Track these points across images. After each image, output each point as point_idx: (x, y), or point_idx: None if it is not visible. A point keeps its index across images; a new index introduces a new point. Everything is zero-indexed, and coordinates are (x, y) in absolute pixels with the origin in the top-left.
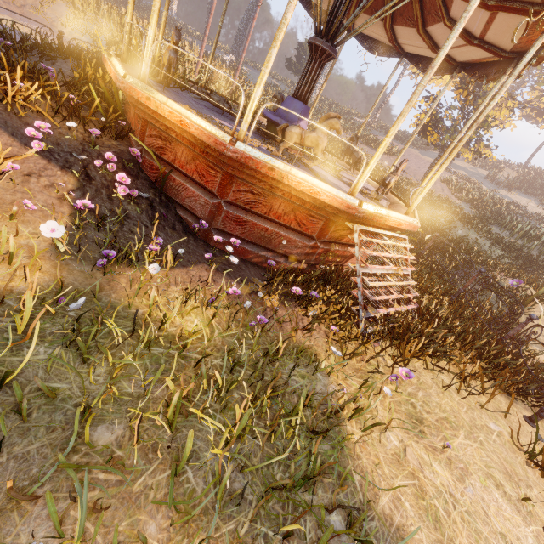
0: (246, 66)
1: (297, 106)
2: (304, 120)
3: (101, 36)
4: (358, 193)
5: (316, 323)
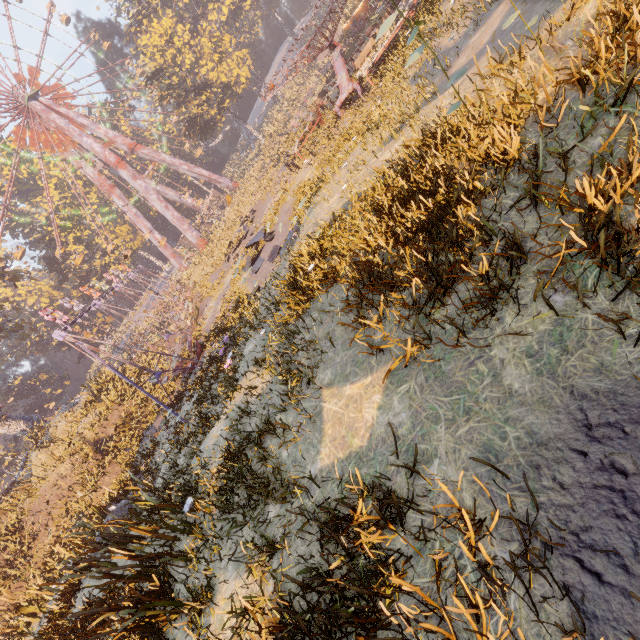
0: None
1: None
2: None
3: None
4: None
5: None
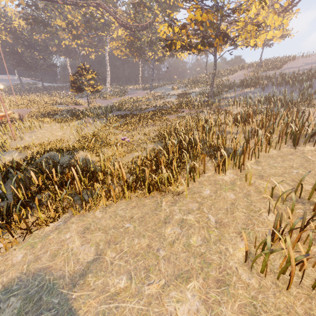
0: None
1: None
2: None
3: None
4: None
5: None
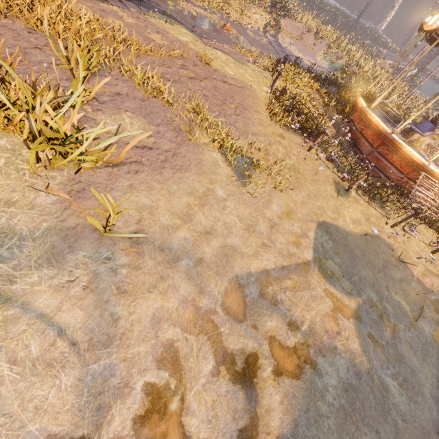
0: (424, 77)
1: (429, 125)
2: (430, 132)
3: (335, 62)
4: (438, 168)
5: (389, 191)
